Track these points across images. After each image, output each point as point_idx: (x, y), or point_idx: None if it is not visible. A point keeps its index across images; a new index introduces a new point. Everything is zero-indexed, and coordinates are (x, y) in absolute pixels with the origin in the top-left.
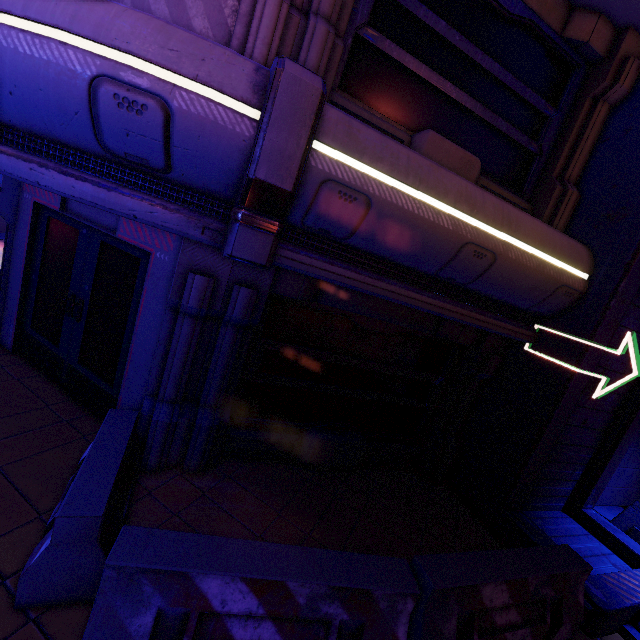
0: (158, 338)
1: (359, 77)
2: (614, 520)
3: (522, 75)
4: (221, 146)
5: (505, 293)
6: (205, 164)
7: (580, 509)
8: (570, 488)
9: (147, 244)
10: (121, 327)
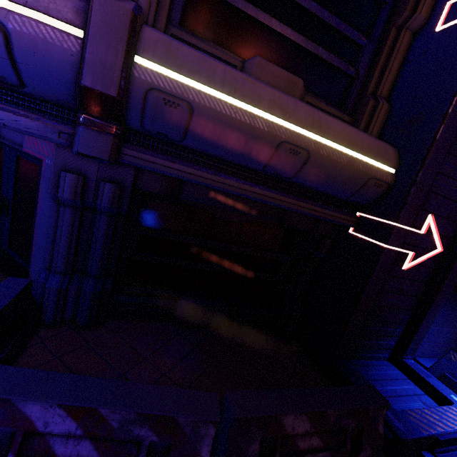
0: (50, 224)
1: (198, 17)
2: (430, 368)
3: (337, 12)
4: (54, 61)
5: (324, 185)
6: (46, 77)
7: (401, 359)
8: (393, 342)
9: (40, 153)
10: (32, 219)
